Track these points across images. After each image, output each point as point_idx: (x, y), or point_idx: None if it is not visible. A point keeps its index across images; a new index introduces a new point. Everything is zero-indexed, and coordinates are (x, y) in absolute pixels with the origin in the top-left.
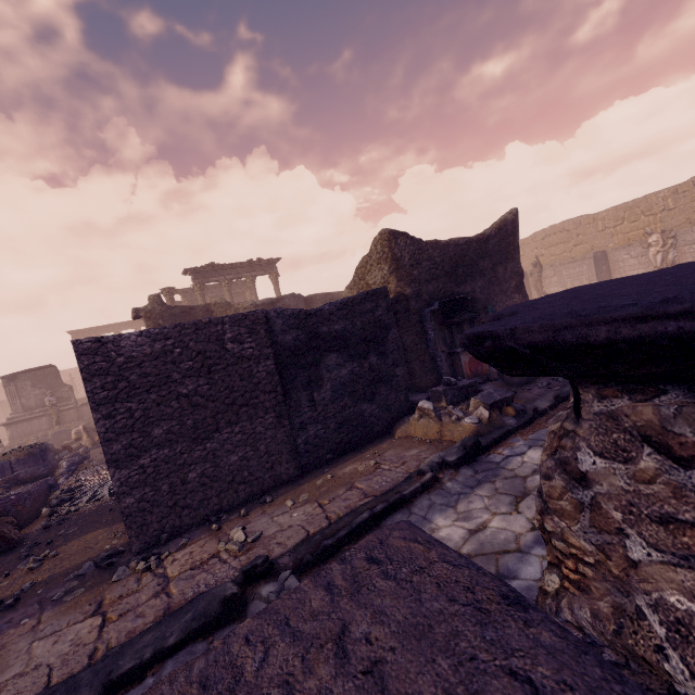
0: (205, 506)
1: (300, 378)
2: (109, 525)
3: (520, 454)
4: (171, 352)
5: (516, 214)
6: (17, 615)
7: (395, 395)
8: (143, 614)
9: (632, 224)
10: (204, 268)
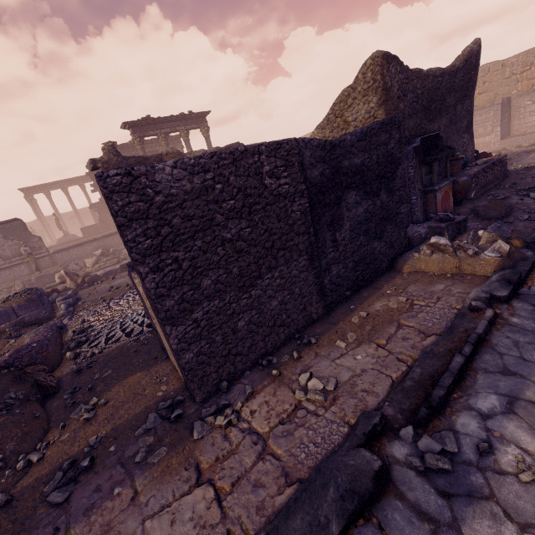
0: (253, 351)
1: (324, 218)
2: (144, 368)
3: None
4: (211, 188)
5: (480, 45)
6: (103, 480)
7: (398, 233)
8: (260, 483)
9: None
10: (141, 122)
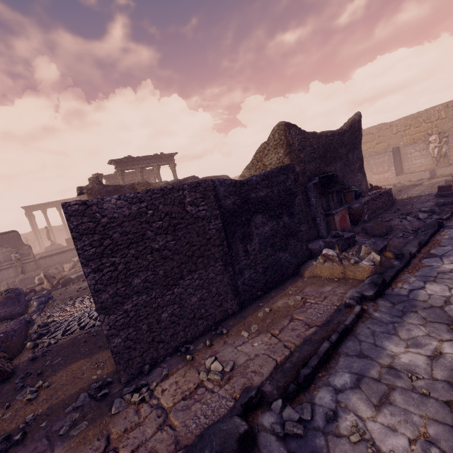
0: (175, 339)
1: (237, 234)
2: (88, 355)
3: (421, 288)
4: (145, 213)
5: (360, 116)
6: (28, 452)
7: (300, 246)
8: (155, 449)
9: (416, 128)
10: (123, 160)
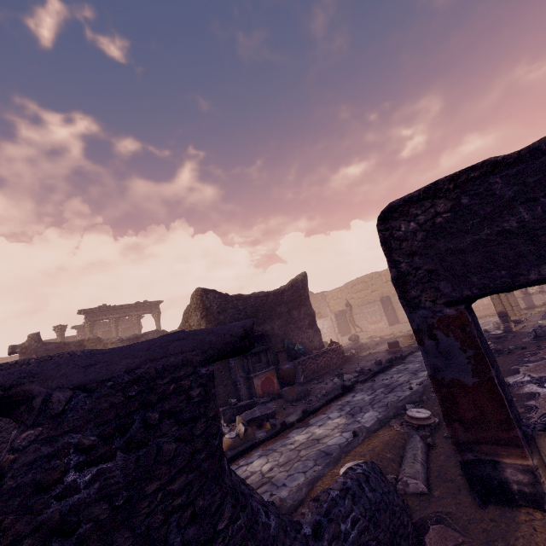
0: None
1: None
2: None
3: (249, 463)
4: None
5: (304, 275)
6: None
7: None
8: None
9: None
10: (96, 309)
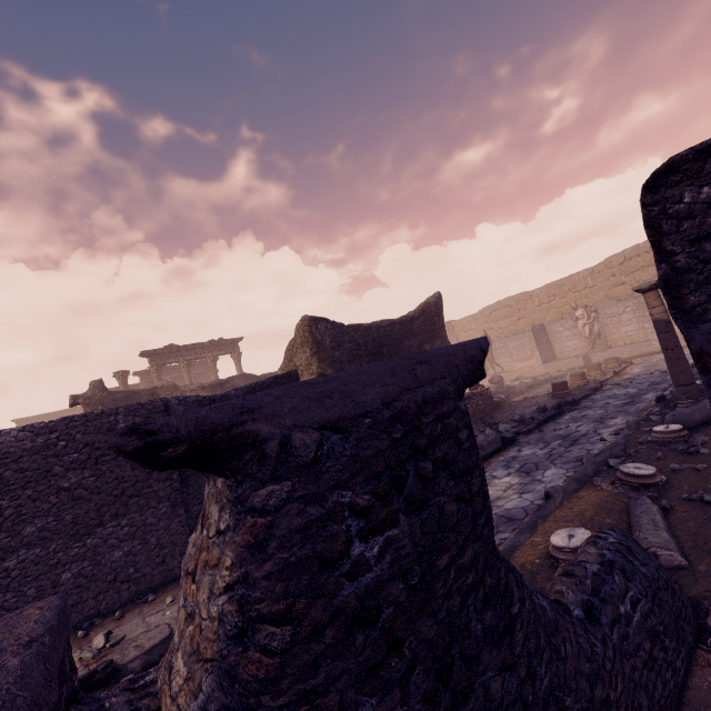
0: (79, 611)
1: None
2: None
3: None
4: (54, 445)
5: (439, 297)
6: None
7: None
8: None
9: (562, 299)
10: (162, 350)
